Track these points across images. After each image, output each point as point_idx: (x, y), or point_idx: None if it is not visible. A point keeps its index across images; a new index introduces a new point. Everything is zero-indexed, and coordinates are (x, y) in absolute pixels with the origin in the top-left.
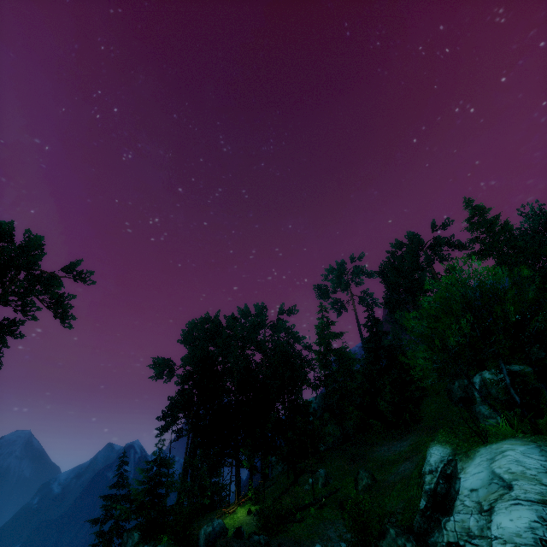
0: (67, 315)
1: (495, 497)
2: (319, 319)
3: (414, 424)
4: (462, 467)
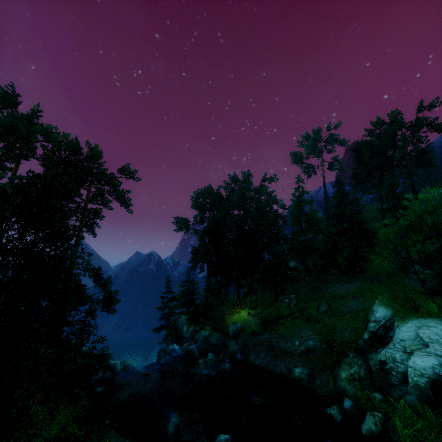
0: (127, 204)
1: (416, 348)
2: (296, 189)
3: (361, 272)
4: (398, 325)
